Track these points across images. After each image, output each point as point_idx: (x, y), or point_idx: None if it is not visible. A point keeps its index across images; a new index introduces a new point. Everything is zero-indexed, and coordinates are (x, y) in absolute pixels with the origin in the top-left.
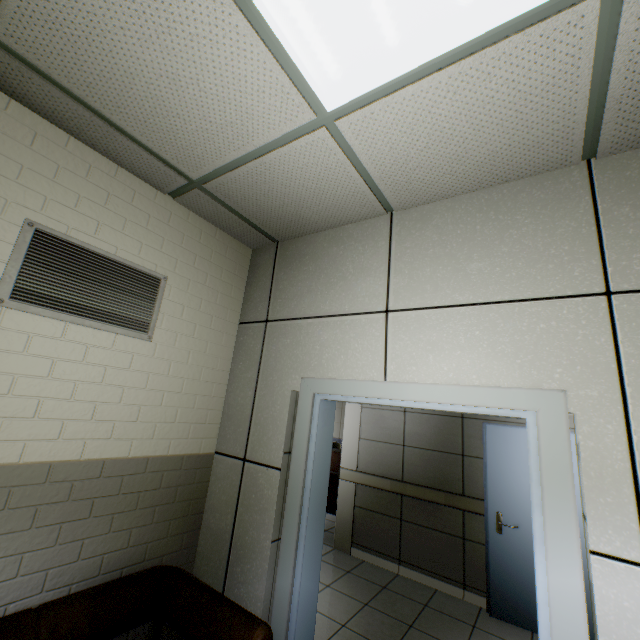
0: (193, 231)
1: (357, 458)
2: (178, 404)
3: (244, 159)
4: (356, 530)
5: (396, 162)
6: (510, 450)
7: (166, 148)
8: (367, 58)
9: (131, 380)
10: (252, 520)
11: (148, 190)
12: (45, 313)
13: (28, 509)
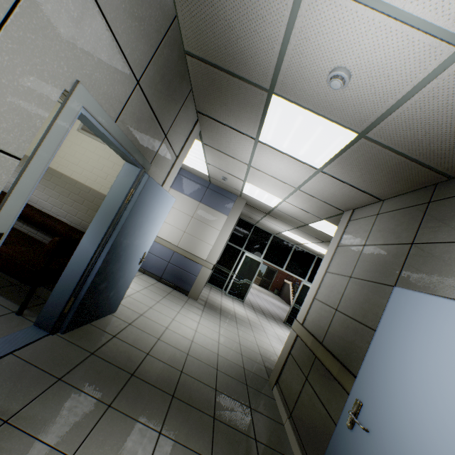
0: None
1: (305, 314)
2: None
3: None
4: (282, 373)
5: None
6: (408, 326)
7: None
8: None
9: (108, 164)
10: None
11: None
12: (88, 135)
13: (69, 192)
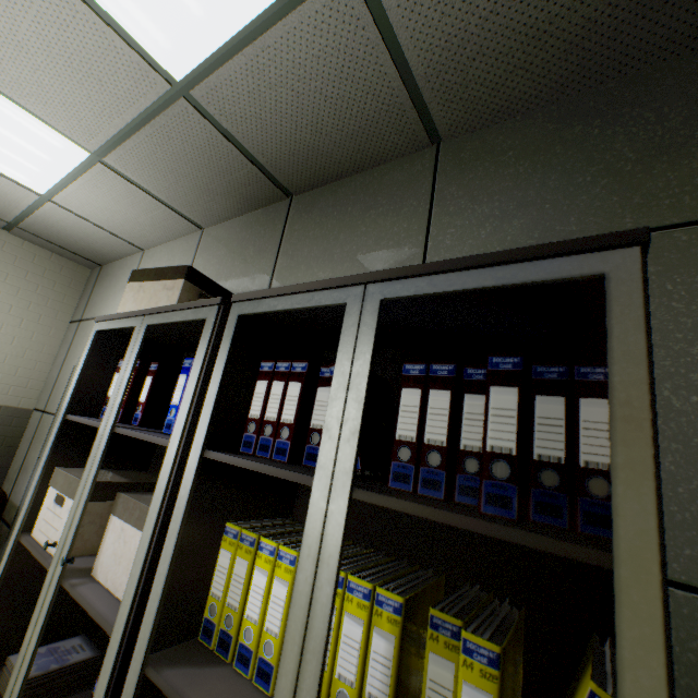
0: (27, 255)
1: None
2: (0, 371)
3: (28, 213)
4: None
5: (109, 222)
6: None
7: None
8: (34, 175)
9: None
10: (36, 447)
11: None
12: None
13: None
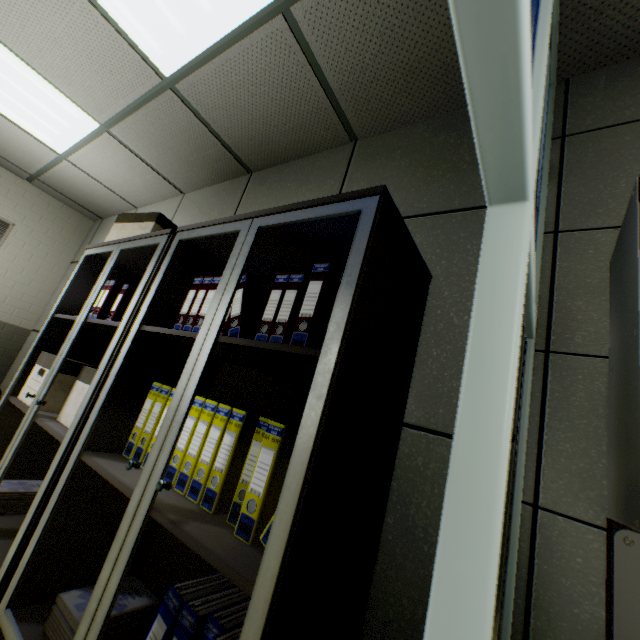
0: (43, 203)
1: None
2: (9, 294)
3: (47, 168)
4: None
5: (111, 181)
6: None
7: (9, 157)
8: (56, 137)
9: None
10: None
11: (12, 176)
12: None
13: None
